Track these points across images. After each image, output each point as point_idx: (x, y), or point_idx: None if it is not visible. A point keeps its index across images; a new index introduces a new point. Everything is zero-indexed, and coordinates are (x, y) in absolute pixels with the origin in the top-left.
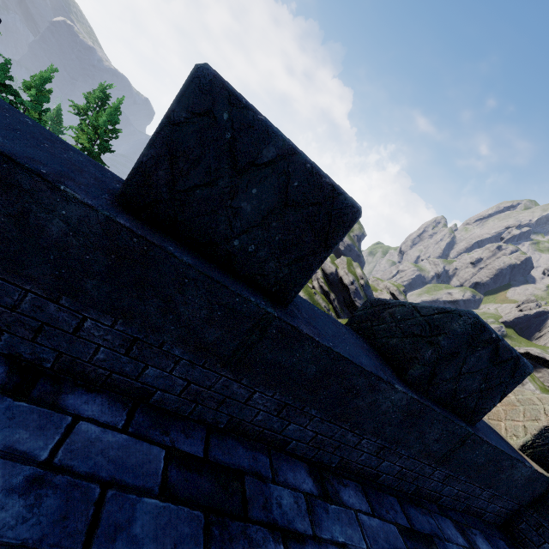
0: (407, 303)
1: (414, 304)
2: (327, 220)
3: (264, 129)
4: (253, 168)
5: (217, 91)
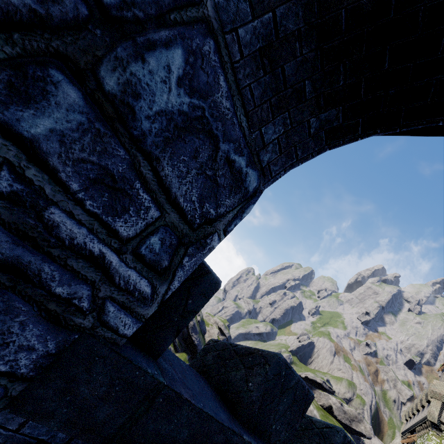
0: (306, 415)
1: (311, 418)
2: (304, 404)
3: (293, 374)
4: (287, 390)
5: (283, 364)
